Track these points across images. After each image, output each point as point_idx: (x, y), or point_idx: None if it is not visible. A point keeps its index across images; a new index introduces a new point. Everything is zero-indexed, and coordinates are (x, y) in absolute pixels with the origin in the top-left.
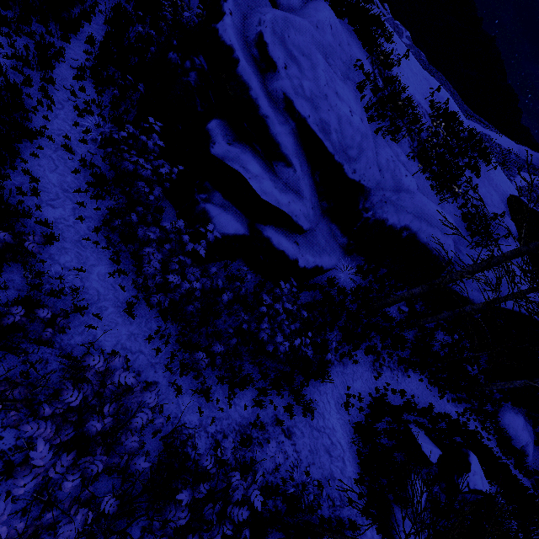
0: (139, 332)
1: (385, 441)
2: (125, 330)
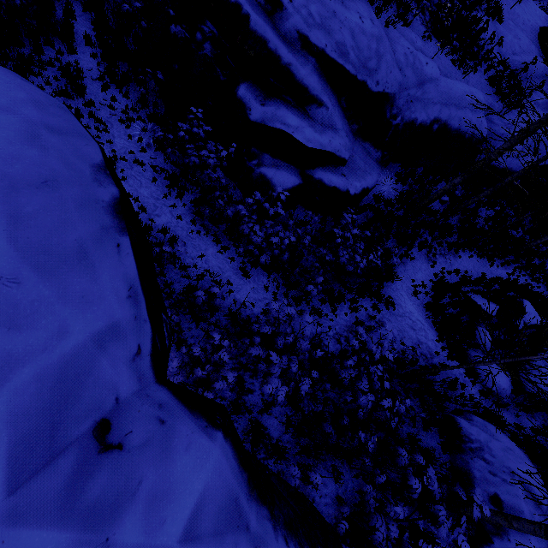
0: (257, 286)
1: (451, 311)
2: (248, 288)
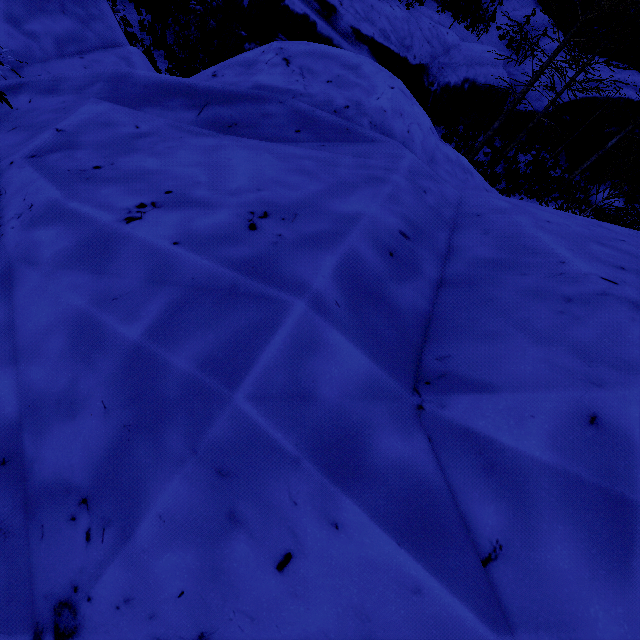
0: None
1: None
2: None
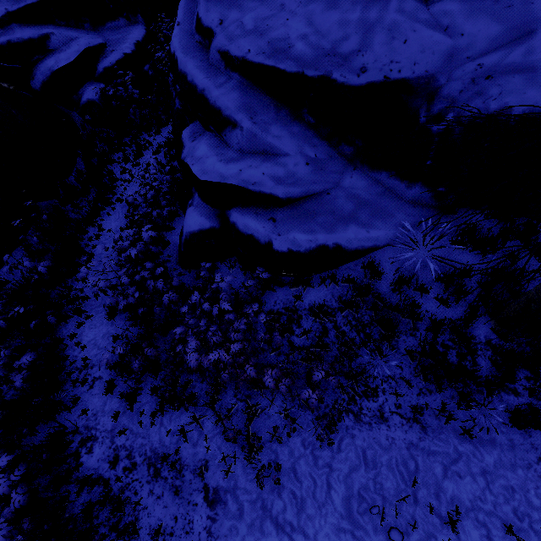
0: (114, 332)
1: None
2: (105, 329)
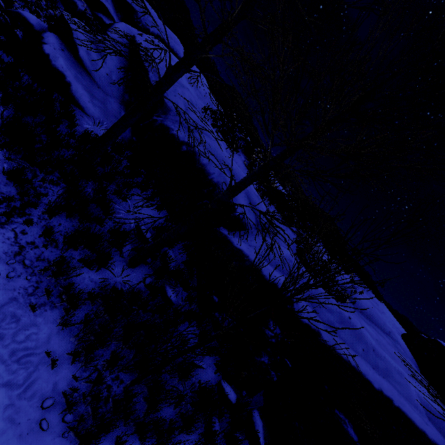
0: None
1: None
2: None
